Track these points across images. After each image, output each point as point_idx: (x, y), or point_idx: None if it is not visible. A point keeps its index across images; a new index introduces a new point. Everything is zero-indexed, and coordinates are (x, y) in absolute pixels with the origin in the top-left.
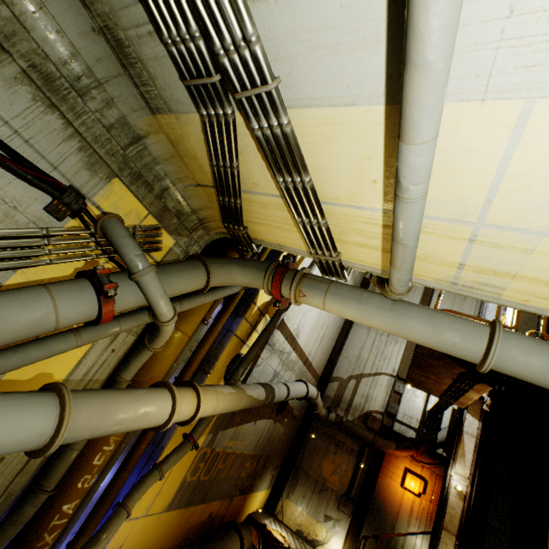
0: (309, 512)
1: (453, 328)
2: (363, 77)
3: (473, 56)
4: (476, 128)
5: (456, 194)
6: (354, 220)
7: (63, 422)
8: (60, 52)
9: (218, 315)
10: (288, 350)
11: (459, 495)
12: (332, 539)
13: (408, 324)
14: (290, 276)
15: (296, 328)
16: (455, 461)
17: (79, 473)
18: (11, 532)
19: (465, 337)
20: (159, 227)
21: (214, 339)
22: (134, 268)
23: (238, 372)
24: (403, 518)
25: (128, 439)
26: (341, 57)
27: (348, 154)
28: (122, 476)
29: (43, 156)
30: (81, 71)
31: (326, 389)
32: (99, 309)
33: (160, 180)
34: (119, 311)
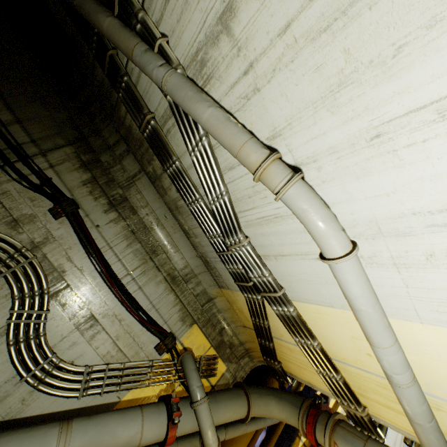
0: None
1: None
2: (332, 295)
3: (396, 299)
4: (429, 337)
5: None
6: (366, 379)
7: None
8: (181, 265)
9: (261, 445)
10: None
11: None
12: None
13: None
14: (323, 420)
15: None
16: None
17: None
18: None
19: None
20: (217, 357)
21: None
22: (194, 397)
23: None
24: None
25: None
26: (316, 285)
27: (341, 332)
28: None
29: (162, 316)
30: (188, 271)
31: None
32: (166, 432)
33: (221, 322)
34: (179, 435)
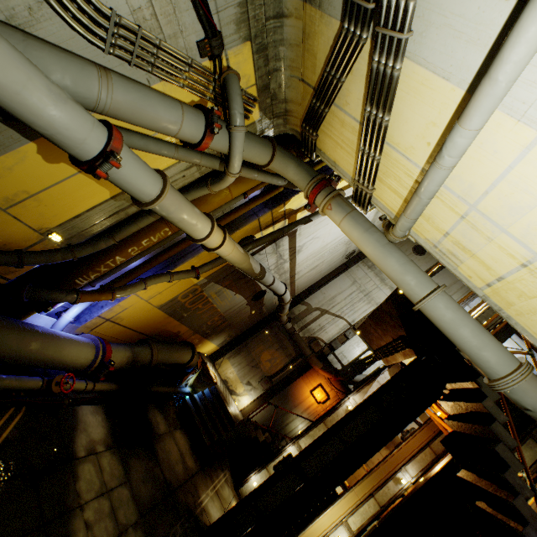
0: (238, 374)
1: (415, 275)
2: (464, 64)
3: (528, 88)
4: (506, 137)
5: (472, 178)
6: (399, 167)
7: (163, 195)
8: None
9: (255, 197)
10: (286, 258)
11: (346, 411)
12: (245, 396)
13: (389, 260)
14: (328, 190)
15: (301, 245)
16: (357, 393)
17: (132, 243)
18: (90, 250)
19: (418, 283)
20: (257, 100)
21: (242, 214)
22: (234, 122)
23: (248, 247)
24: (299, 409)
25: (162, 244)
26: (459, 43)
27: (424, 115)
28: (147, 266)
29: None
30: None
31: (295, 306)
32: (202, 138)
33: (277, 60)
34: (209, 148)
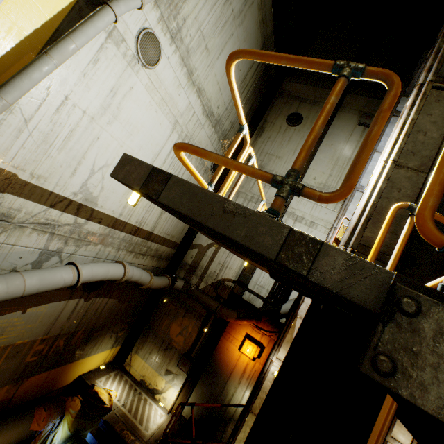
0: (153, 366)
1: None
2: None
3: None
4: None
5: None
6: None
7: None
8: None
9: None
10: (72, 221)
11: None
12: (170, 389)
13: None
14: None
15: (79, 191)
16: (279, 347)
17: None
18: None
19: None
20: None
21: None
22: None
23: None
24: (235, 377)
25: None
26: None
27: None
28: None
29: None
30: None
31: (185, 255)
32: None
33: None
34: None
